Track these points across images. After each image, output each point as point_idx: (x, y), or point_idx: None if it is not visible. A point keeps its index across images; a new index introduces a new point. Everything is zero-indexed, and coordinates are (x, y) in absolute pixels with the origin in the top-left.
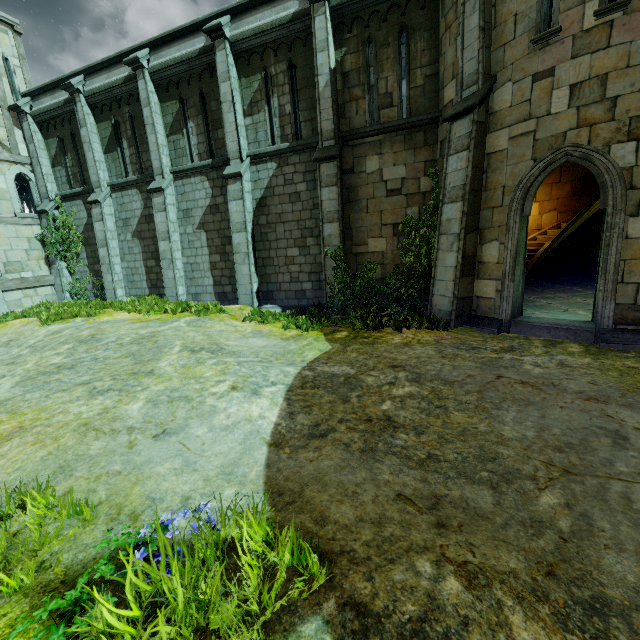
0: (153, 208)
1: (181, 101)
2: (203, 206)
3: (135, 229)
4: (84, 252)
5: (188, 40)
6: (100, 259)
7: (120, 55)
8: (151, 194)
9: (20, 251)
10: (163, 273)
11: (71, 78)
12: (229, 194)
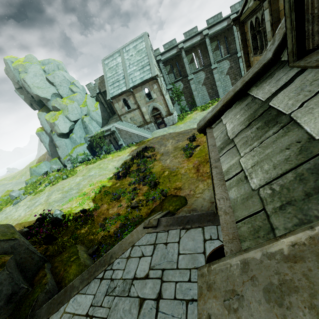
0: (213, 74)
1: (217, 41)
2: (227, 68)
3: (203, 83)
4: (183, 97)
5: (221, 23)
6: (194, 95)
7: (197, 34)
8: (212, 70)
9: (170, 102)
10: (218, 91)
11: (177, 45)
12: (239, 61)
